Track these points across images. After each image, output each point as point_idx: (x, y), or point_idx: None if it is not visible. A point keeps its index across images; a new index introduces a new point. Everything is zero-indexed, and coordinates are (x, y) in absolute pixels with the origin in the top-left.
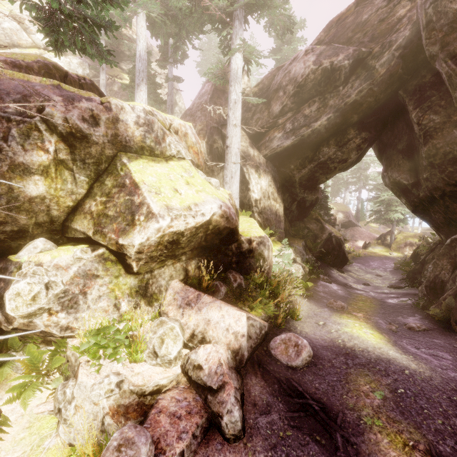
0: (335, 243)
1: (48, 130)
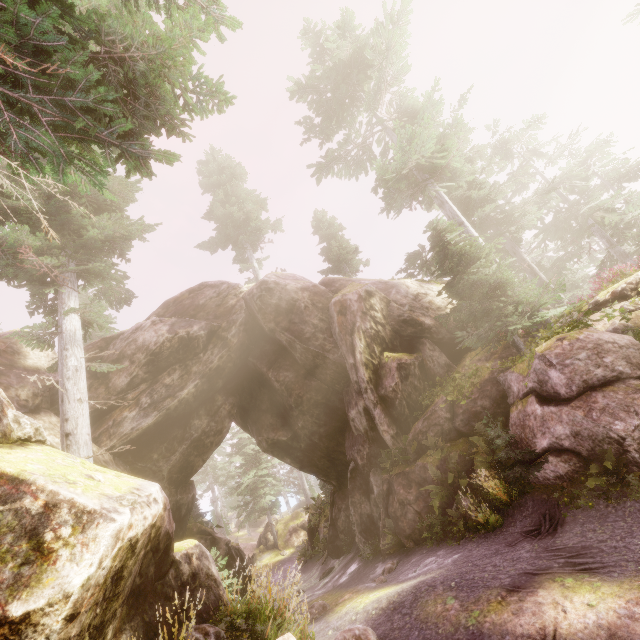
0: (236, 557)
1: None
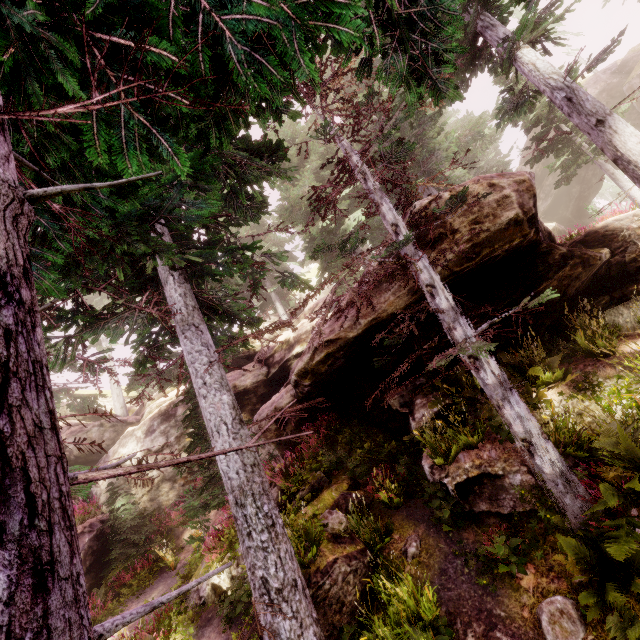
0: None
1: None
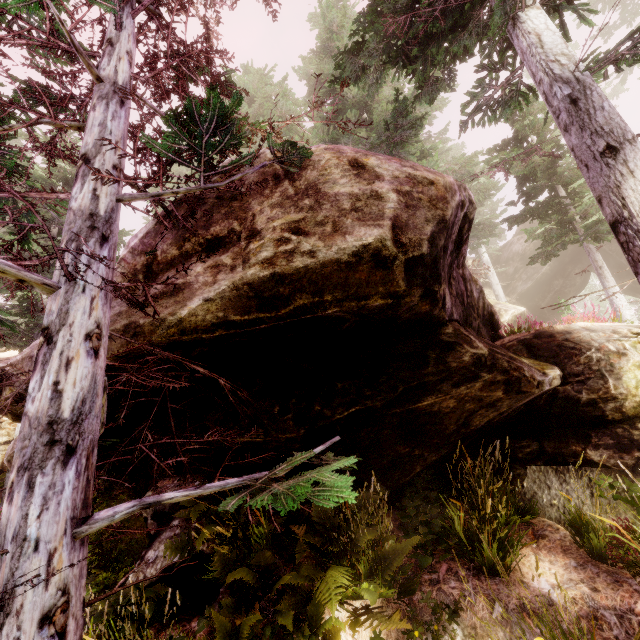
0: None
1: None
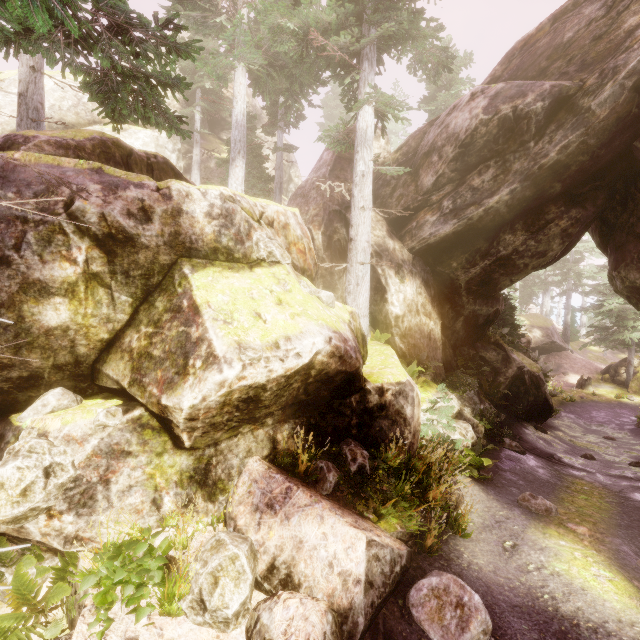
0: (529, 382)
1: (77, 232)
